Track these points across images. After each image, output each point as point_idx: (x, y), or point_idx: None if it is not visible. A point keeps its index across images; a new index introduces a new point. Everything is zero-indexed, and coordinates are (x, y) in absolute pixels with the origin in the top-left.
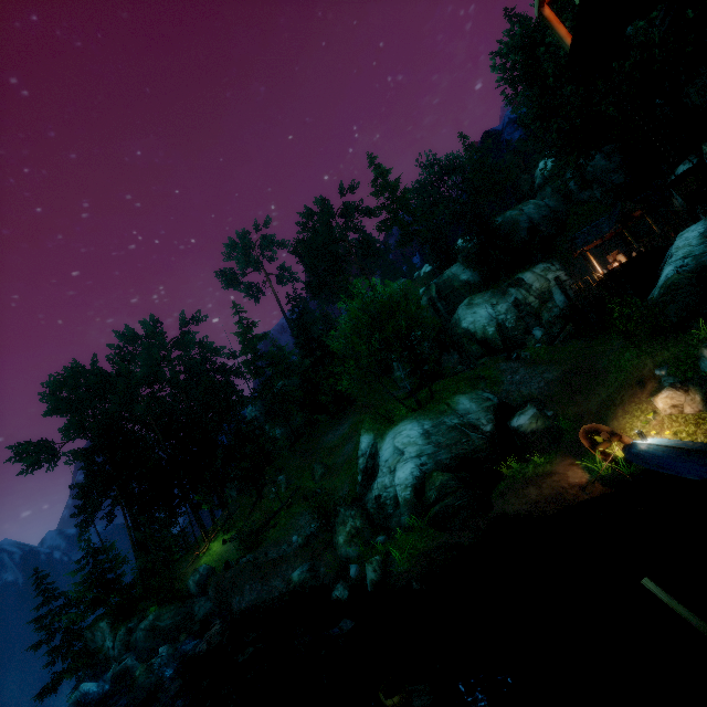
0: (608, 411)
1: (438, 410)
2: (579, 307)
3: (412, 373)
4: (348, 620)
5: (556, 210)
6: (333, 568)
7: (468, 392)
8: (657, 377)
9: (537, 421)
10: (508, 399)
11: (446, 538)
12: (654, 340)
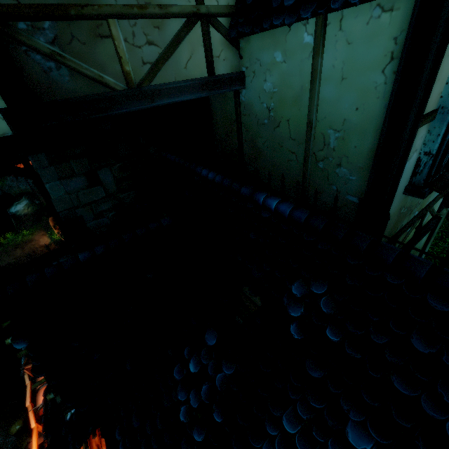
0: None
1: None
2: None
3: None
4: None
5: None
6: None
7: None
8: None
9: (28, 208)
10: (10, 191)
11: None
12: None
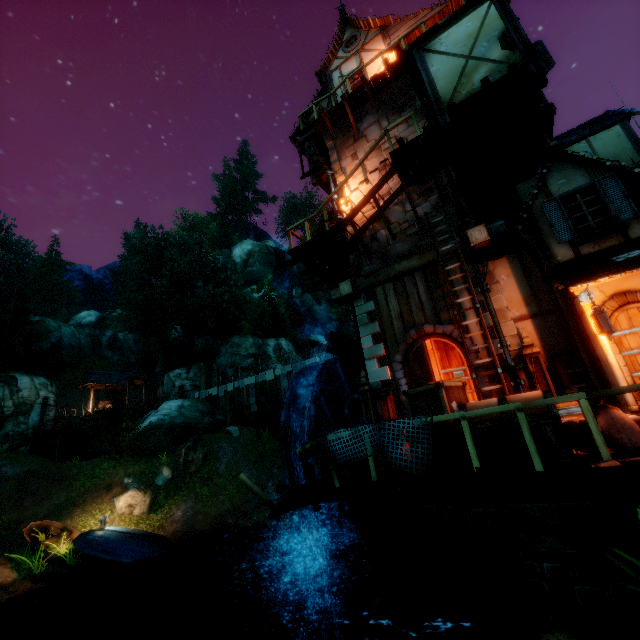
0: (64, 511)
1: None
2: (59, 428)
3: None
4: None
5: (83, 348)
6: None
7: None
8: (125, 483)
9: None
10: None
11: None
12: (133, 457)
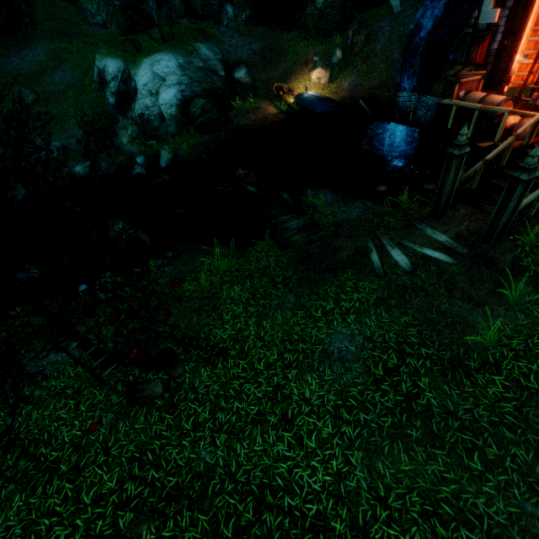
0: (287, 78)
1: (187, 50)
2: None
3: (126, 8)
4: (166, 175)
5: None
6: (117, 162)
7: (205, 42)
8: (314, 61)
9: (248, 77)
10: (228, 58)
11: (211, 136)
12: (317, 38)
